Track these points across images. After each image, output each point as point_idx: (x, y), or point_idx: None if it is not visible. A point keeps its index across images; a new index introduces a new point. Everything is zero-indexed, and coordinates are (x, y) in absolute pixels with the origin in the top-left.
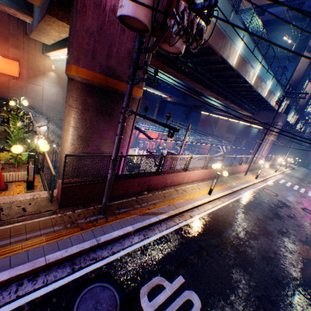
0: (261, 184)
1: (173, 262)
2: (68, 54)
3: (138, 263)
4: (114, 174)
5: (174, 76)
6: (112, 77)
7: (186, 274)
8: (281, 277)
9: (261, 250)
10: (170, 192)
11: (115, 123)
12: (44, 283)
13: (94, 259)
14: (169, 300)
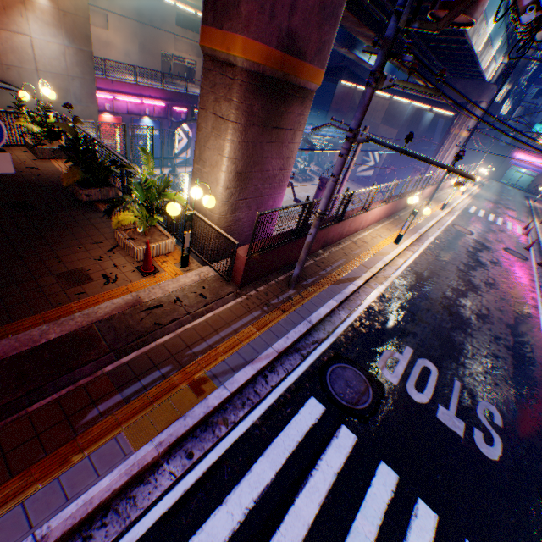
0: (448, 218)
1: (394, 334)
2: (212, 1)
3: (360, 340)
4: (298, 231)
5: None
6: (290, 53)
7: (411, 344)
8: (499, 334)
9: (473, 309)
10: (348, 246)
11: (282, 142)
12: (285, 372)
13: (314, 342)
14: (408, 369)
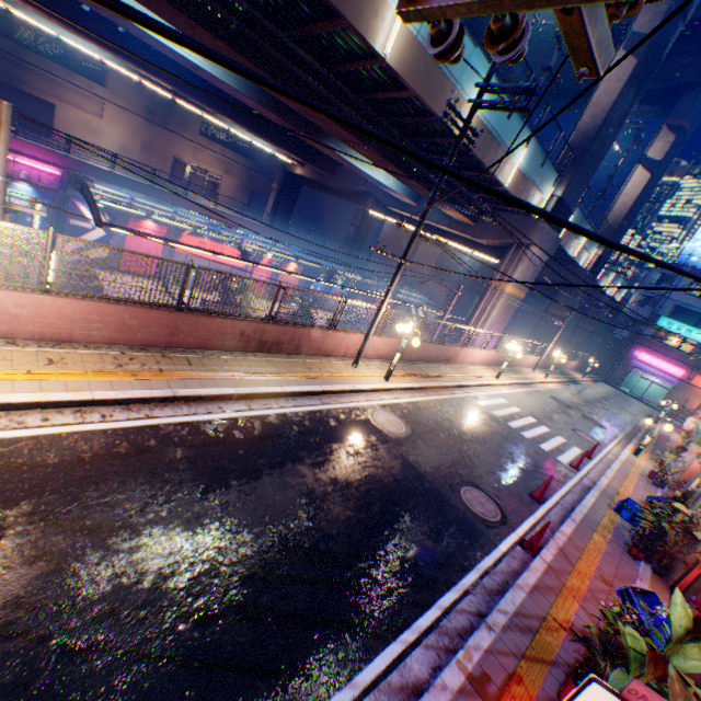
0: (393, 397)
1: None
2: None
3: None
4: None
5: None
6: None
7: None
8: None
9: None
10: None
11: None
12: None
13: None
14: None
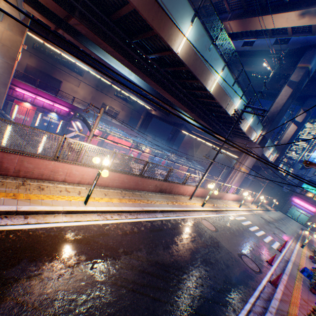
0: (205, 214)
1: None
2: None
3: None
4: None
5: (121, 62)
6: None
7: None
8: None
9: None
10: (3, 182)
11: None
12: None
13: None
14: None
